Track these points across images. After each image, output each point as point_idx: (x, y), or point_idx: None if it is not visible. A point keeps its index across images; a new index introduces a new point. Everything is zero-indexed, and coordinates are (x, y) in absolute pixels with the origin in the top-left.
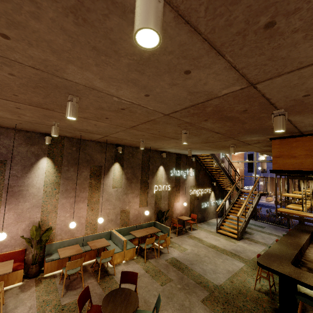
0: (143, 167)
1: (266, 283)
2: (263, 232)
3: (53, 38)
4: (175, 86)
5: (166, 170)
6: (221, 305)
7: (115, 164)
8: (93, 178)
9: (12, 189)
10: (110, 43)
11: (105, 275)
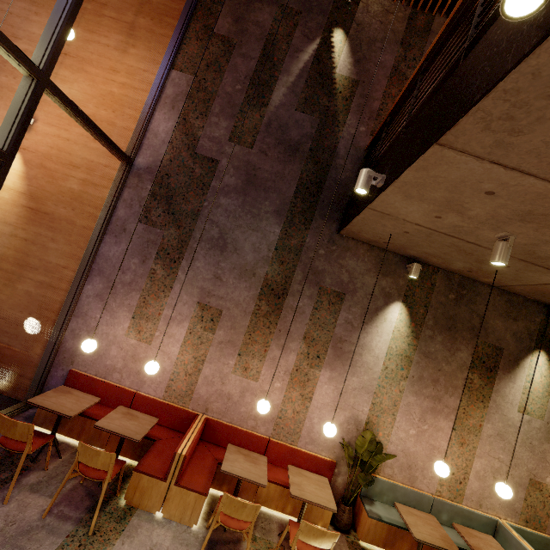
0: None
1: None
2: None
3: None
4: None
5: None
6: None
7: (536, 352)
8: (476, 370)
9: (342, 344)
10: None
11: None
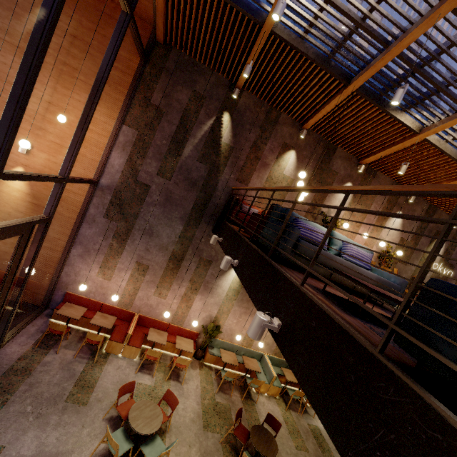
0: None
1: None
2: None
3: None
4: None
5: None
6: None
7: None
8: None
9: (208, 284)
10: None
11: (248, 396)
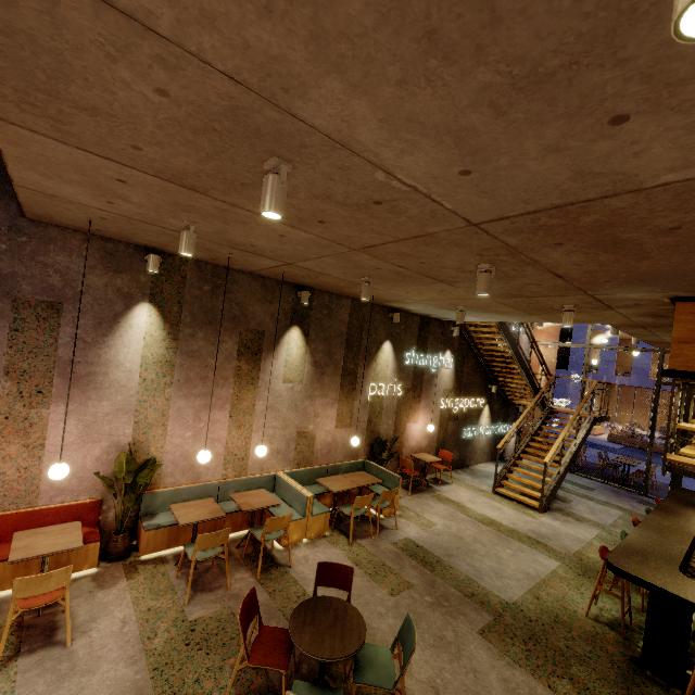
0: (349, 341)
1: (609, 605)
2: (591, 498)
3: None
4: (555, 155)
5: (396, 352)
6: (521, 644)
7: (292, 329)
8: (244, 357)
9: (75, 368)
10: (484, 22)
11: (270, 565)
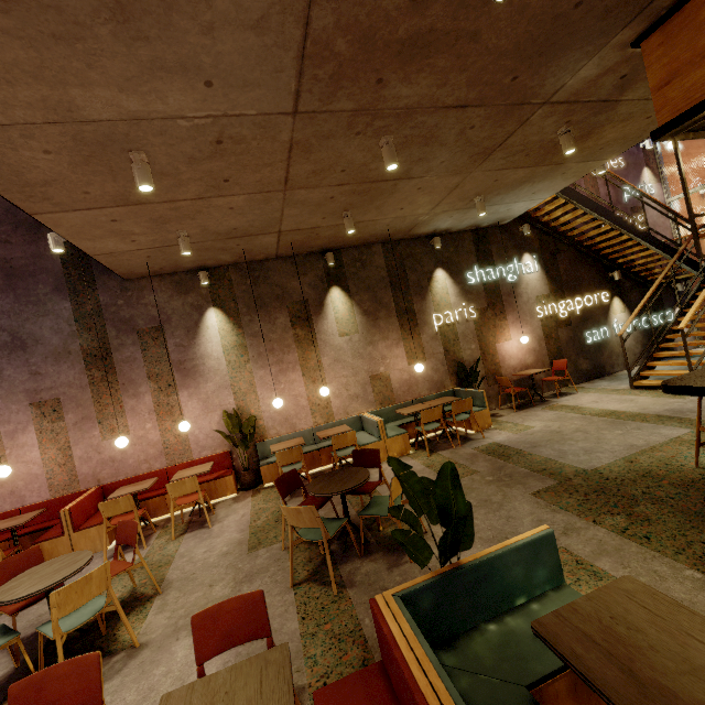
0: (393, 282)
1: None
2: None
3: (14, 56)
4: (217, 32)
5: (453, 277)
6: (579, 496)
7: (332, 290)
8: (297, 325)
9: (184, 365)
10: (57, 13)
11: None
